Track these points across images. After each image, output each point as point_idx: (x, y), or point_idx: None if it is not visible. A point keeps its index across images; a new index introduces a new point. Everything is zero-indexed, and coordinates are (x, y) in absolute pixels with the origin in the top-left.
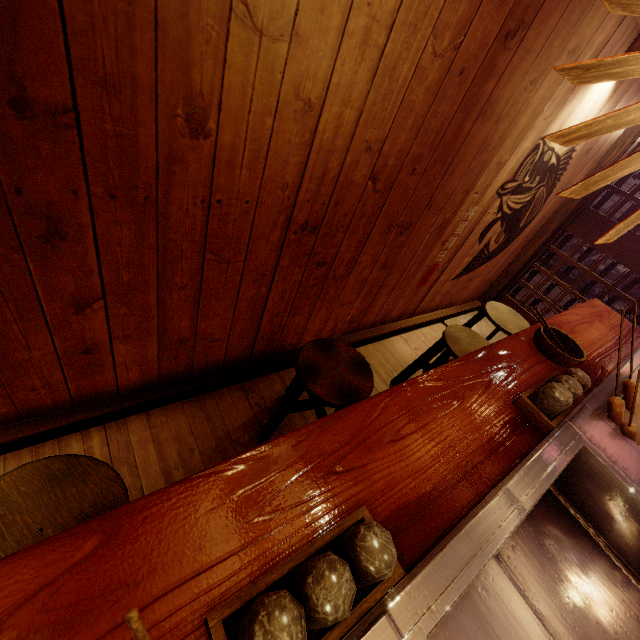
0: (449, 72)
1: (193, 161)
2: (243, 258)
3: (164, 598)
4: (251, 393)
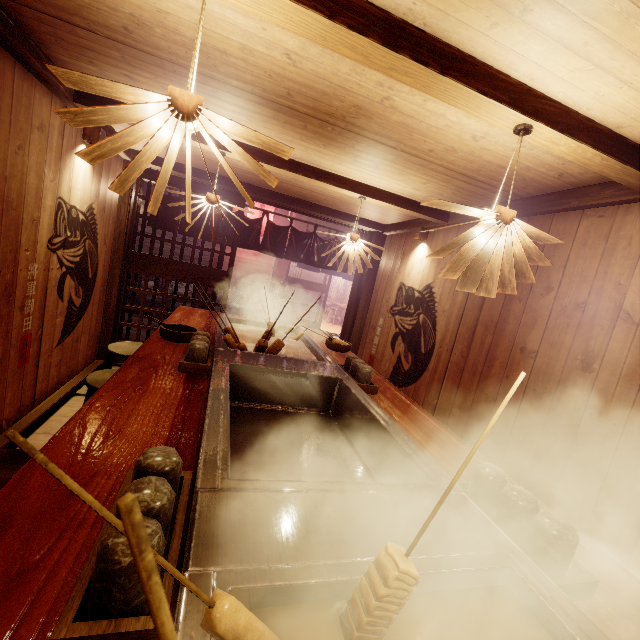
0: None
1: None
2: None
3: None
4: None
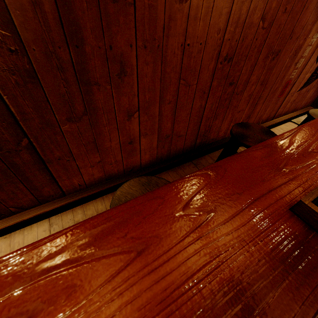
0: None
1: (179, 19)
2: (196, 82)
3: (259, 199)
4: (198, 165)
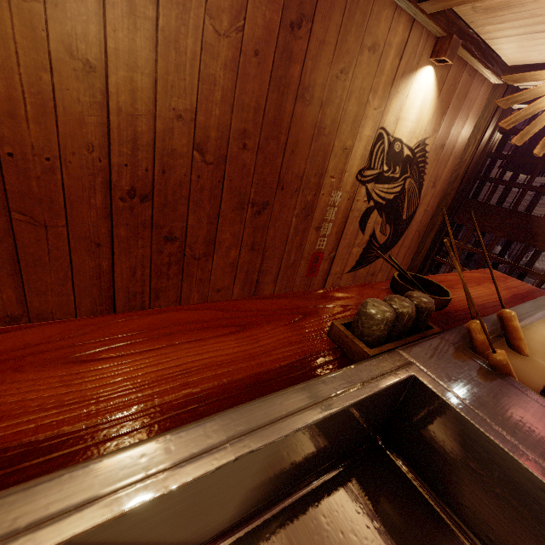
0: (242, 52)
1: None
2: (64, 223)
3: None
4: None
